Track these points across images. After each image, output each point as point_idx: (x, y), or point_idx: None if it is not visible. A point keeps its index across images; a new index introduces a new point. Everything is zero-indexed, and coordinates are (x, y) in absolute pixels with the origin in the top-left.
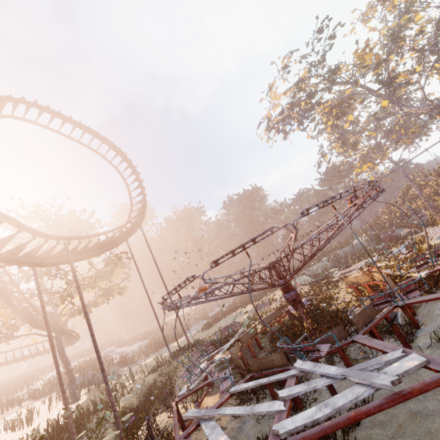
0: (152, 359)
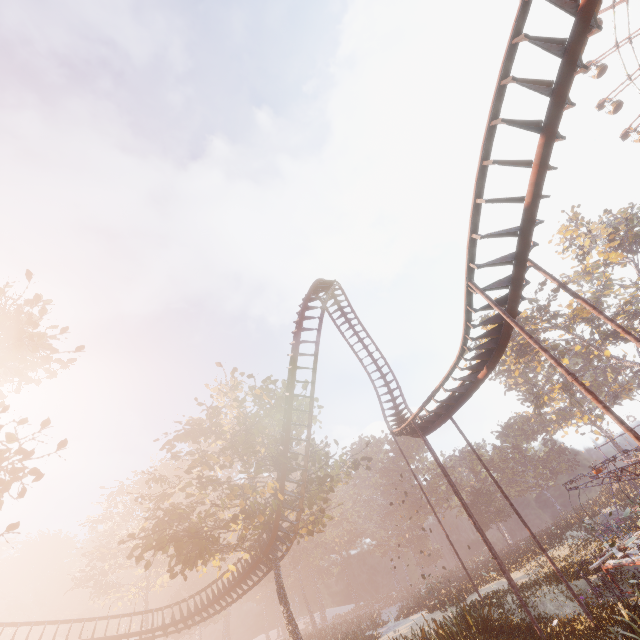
0: None
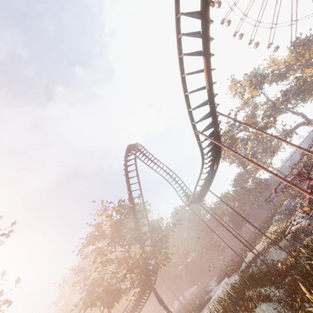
0: (213, 303)
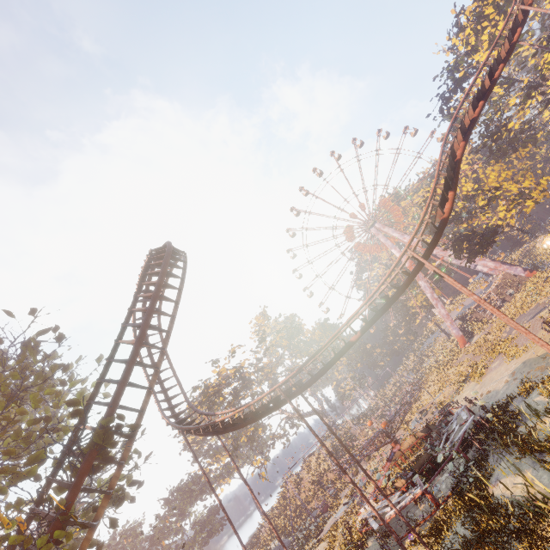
0: None
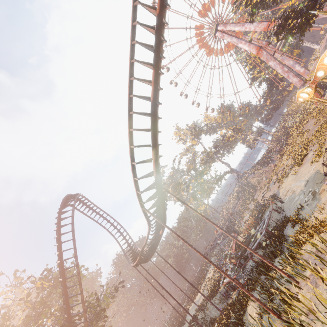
0: None
